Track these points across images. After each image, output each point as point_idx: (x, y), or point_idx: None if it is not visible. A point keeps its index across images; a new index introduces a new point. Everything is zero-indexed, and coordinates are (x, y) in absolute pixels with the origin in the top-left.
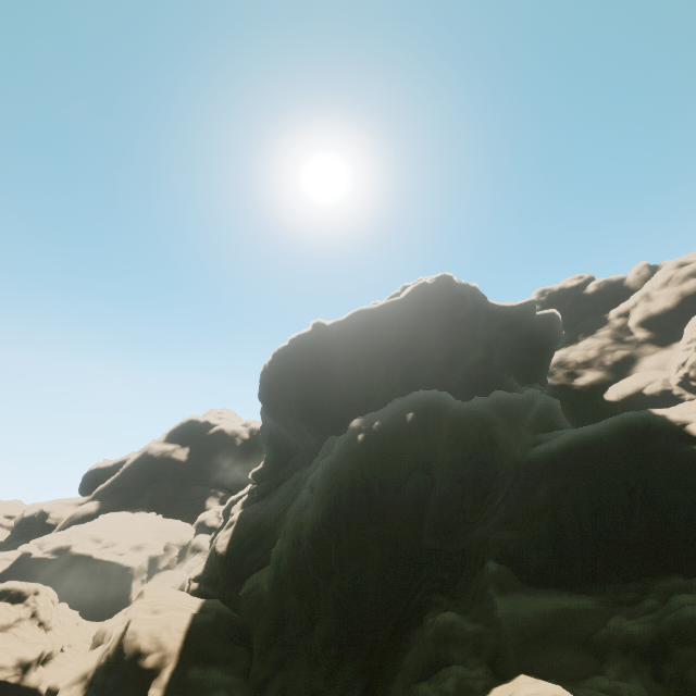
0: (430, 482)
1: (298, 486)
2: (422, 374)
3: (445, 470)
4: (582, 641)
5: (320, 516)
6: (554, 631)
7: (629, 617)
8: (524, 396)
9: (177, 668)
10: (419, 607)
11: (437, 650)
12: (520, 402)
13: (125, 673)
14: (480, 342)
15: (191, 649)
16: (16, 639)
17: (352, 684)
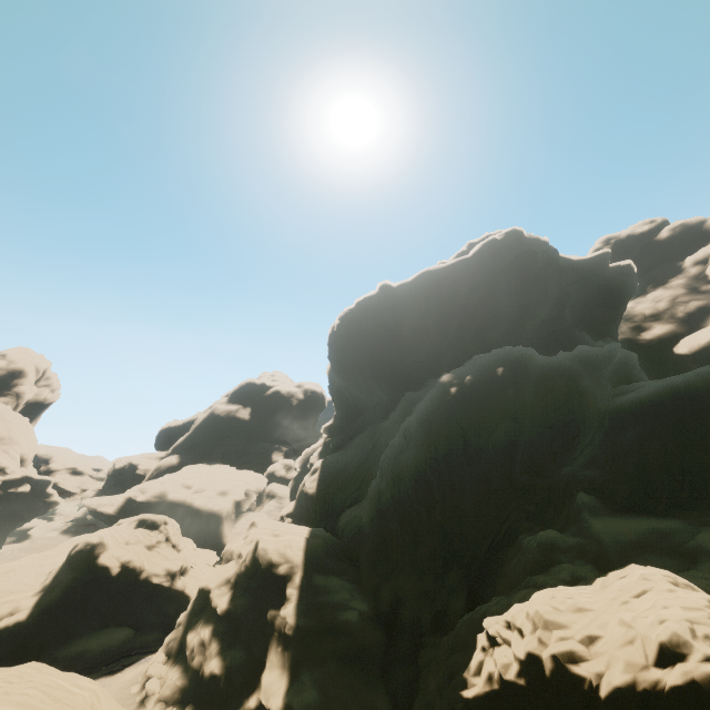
0: (517, 429)
1: (376, 438)
2: (493, 332)
3: (536, 417)
4: (673, 549)
5: (422, 457)
6: (647, 542)
7: None
8: (606, 350)
9: (305, 575)
10: (509, 532)
11: (544, 556)
12: (601, 356)
13: (264, 578)
14: (550, 298)
15: (312, 563)
16: (161, 556)
17: (458, 587)
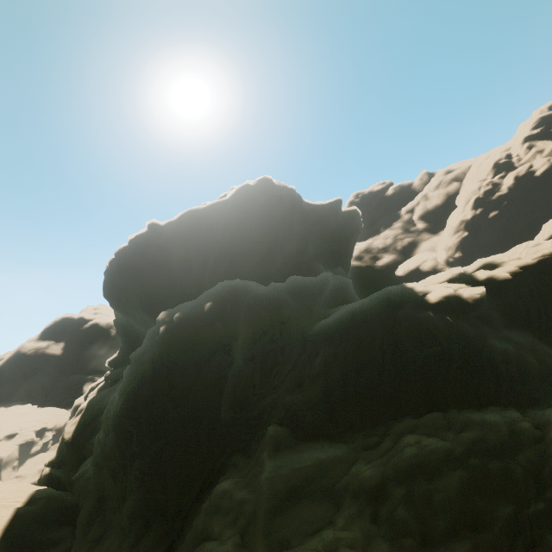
0: (230, 361)
1: None
2: (245, 265)
3: (238, 351)
4: (327, 491)
5: (119, 407)
6: (306, 486)
7: (368, 460)
8: (318, 279)
9: None
10: (222, 468)
11: (205, 523)
12: (314, 284)
13: None
14: (296, 235)
15: (9, 544)
16: None
17: (154, 551)
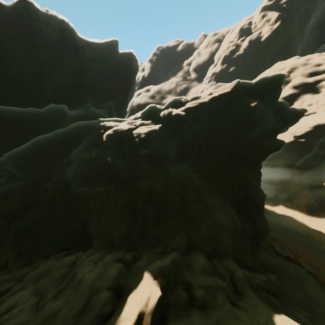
0: None
1: None
2: (2, 94)
3: None
4: None
5: None
6: None
7: None
8: (44, 110)
9: None
10: None
11: None
12: (38, 116)
13: None
14: (67, 69)
15: None
16: None
17: None
